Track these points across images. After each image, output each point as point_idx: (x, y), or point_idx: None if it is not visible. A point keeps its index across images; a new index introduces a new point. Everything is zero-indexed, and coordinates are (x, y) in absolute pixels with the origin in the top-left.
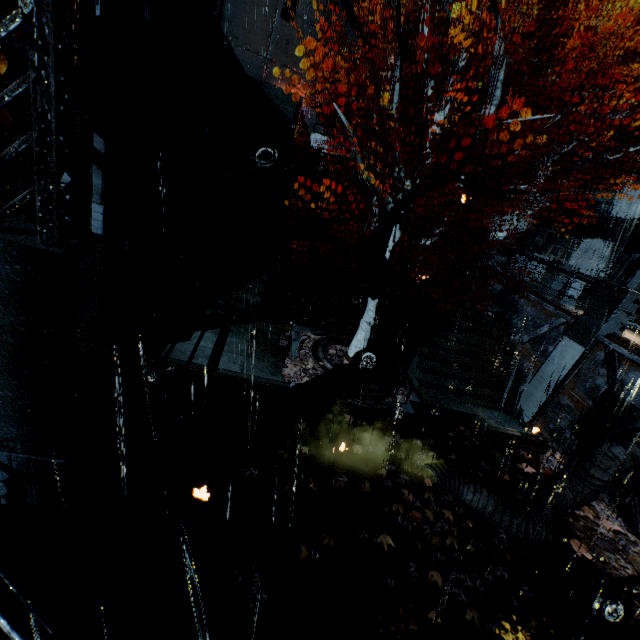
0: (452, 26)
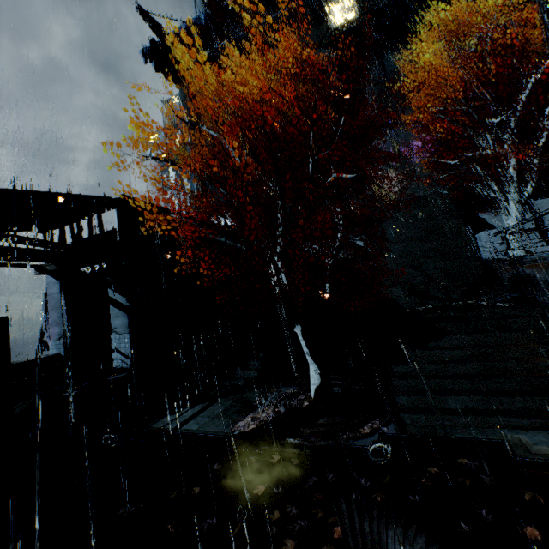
0: (381, 141)
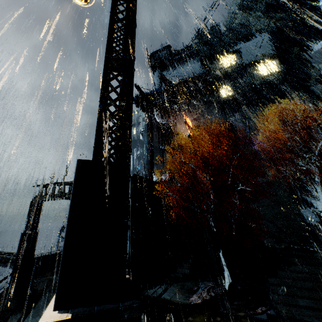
0: (245, 148)
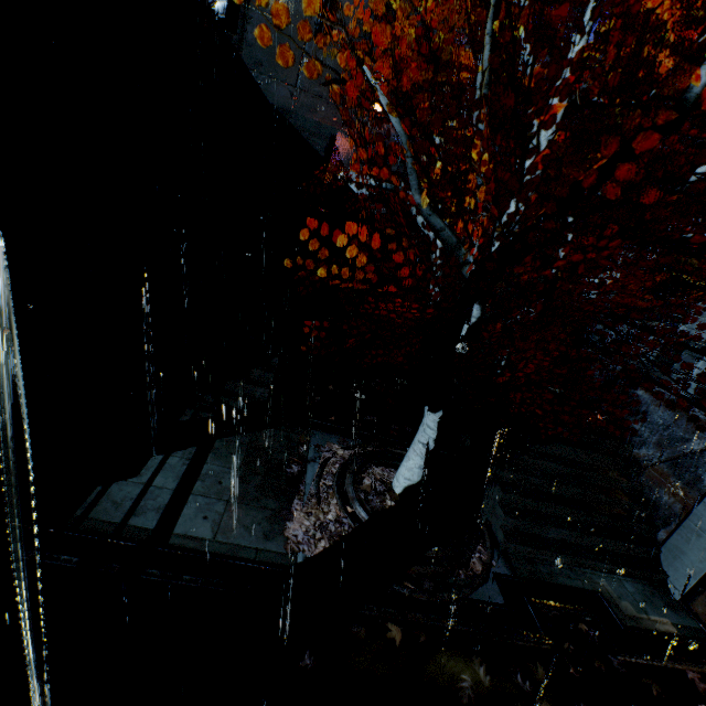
0: (519, 47)
